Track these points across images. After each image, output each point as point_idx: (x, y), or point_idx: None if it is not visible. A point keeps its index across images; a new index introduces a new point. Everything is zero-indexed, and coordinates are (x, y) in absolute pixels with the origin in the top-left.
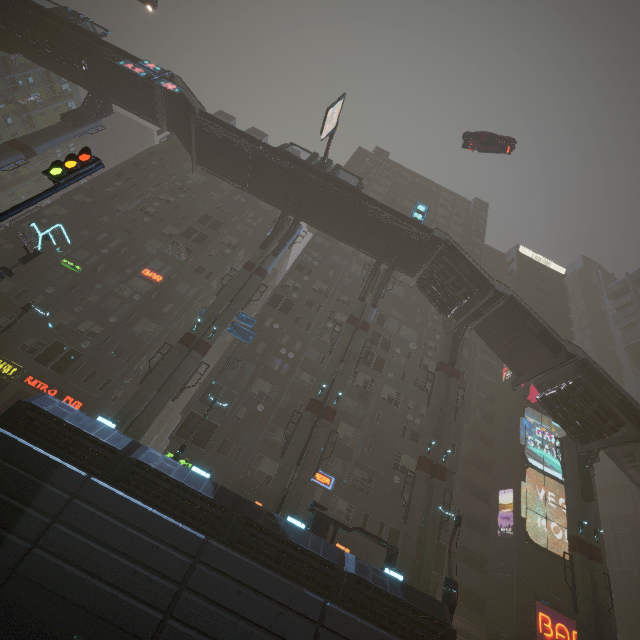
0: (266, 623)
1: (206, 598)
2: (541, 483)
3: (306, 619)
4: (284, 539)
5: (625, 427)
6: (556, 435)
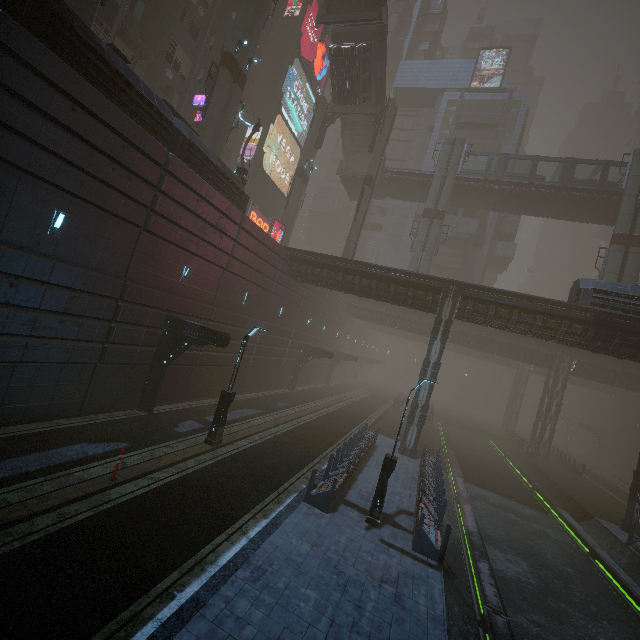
0: (112, 153)
1: (23, 100)
2: (282, 131)
3: (150, 161)
4: (116, 69)
5: (369, 102)
6: (304, 96)
